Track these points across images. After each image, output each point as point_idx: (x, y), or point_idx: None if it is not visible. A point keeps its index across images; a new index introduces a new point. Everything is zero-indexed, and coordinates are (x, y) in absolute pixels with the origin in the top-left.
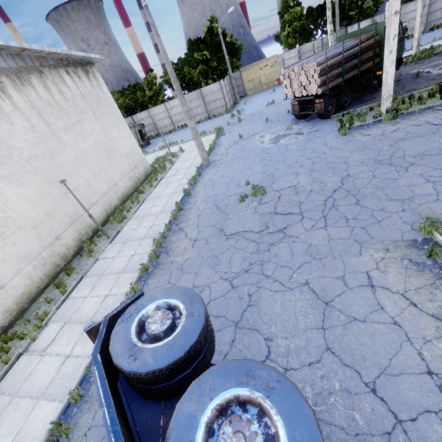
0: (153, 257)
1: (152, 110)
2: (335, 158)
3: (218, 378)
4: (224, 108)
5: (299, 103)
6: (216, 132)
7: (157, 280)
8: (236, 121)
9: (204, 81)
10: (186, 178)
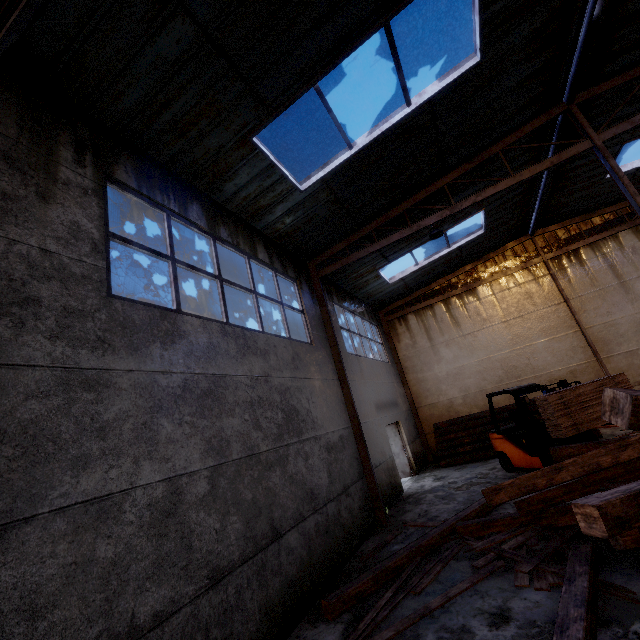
0: None
1: None
2: None
3: None
4: None
5: None
6: None
7: None
8: None
9: None
10: None
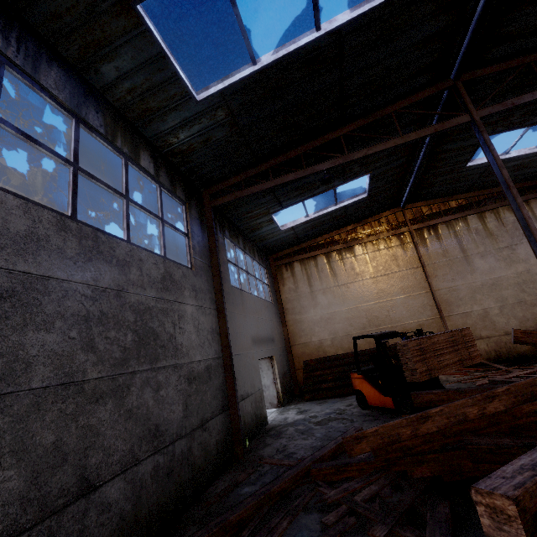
0: None
1: None
2: None
3: None
4: None
5: None
6: None
7: None
8: None
9: None
10: None
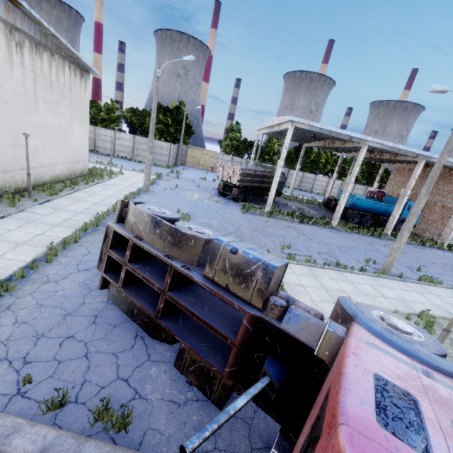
0: (95, 223)
1: (100, 129)
2: (235, 220)
3: (189, 224)
4: (165, 163)
5: (224, 185)
6: (156, 175)
7: (96, 237)
8: (174, 176)
9: (158, 137)
10: (129, 190)
